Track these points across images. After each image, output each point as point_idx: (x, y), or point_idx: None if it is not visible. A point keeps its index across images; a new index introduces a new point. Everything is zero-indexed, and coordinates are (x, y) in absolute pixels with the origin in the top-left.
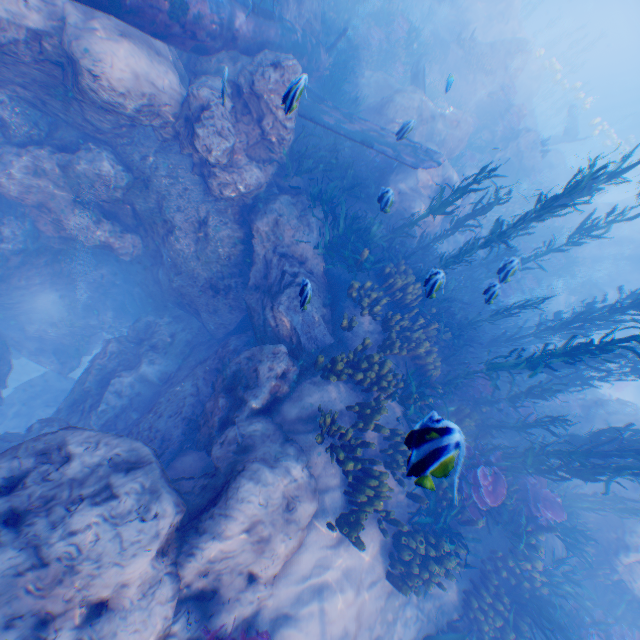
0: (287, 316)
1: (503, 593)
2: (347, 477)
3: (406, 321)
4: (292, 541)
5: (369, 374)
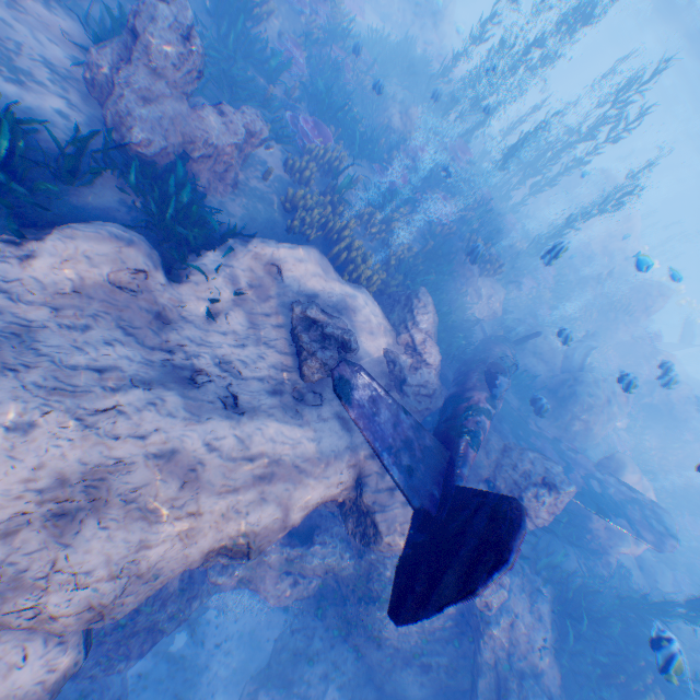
0: None
1: None
2: None
3: None
4: None
5: None
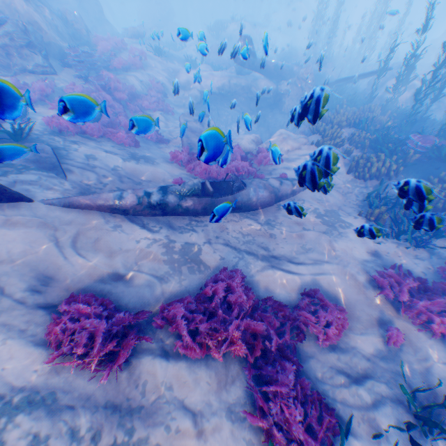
0: (306, 123)
1: (445, 184)
2: (321, 135)
3: (366, 112)
4: (294, 145)
5: (336, 116)
